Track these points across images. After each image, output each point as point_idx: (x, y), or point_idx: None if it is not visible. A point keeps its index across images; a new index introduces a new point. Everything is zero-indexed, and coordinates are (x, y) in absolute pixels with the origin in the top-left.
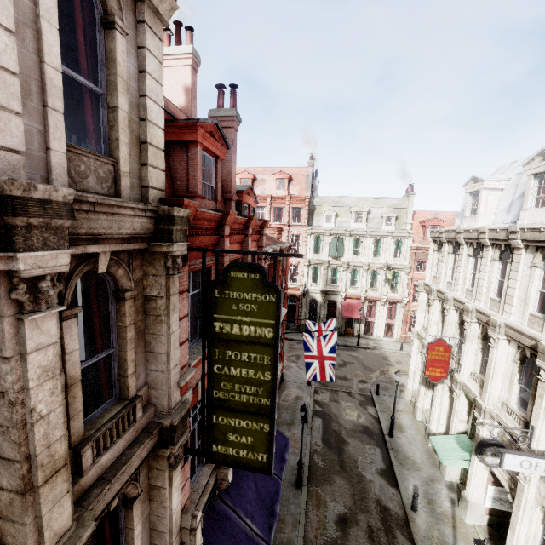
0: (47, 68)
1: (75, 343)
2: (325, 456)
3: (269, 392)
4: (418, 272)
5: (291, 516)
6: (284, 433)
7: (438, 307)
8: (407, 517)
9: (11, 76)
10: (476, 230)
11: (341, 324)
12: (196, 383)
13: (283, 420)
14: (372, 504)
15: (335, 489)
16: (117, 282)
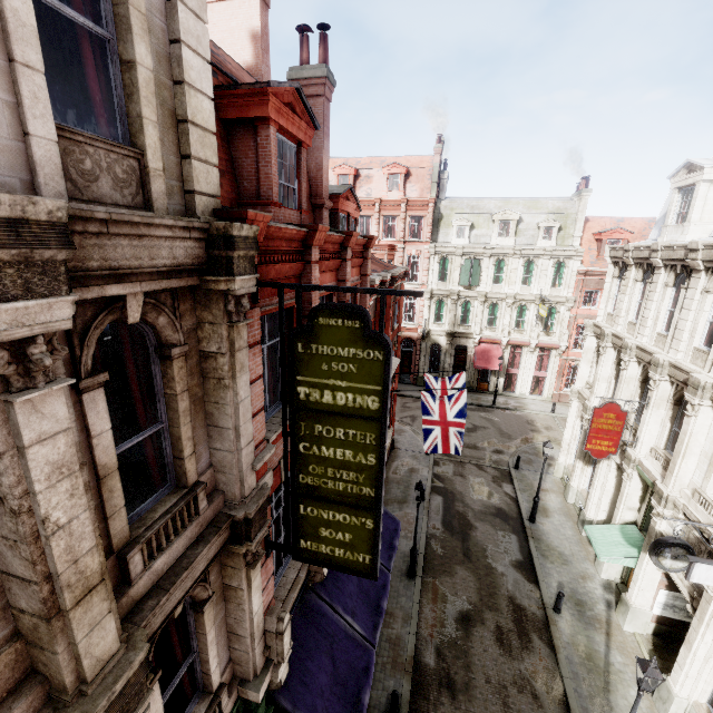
0: None
1: (104, 422)
2: (446, 542)
3: (373, 481)
4: (585, 307)
5: (401, 610)
6: (394, 512)
7: (611, 358)
8: (547, 619)
9: None
10: (683, 246)
11: (473, 376)
12: (278, 461)
13: (394, 497)
14: (503, 602)
15: (456, 581)
16: (160, 334)
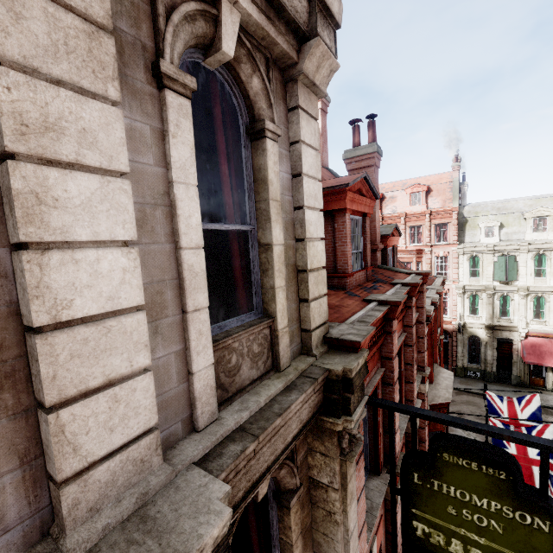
0: (184, 254)
1: None
2: None
3: None
4: None
5: None
6: None
7: None
8: None
9: (133, 315)
10: None
11: (522, 370)
12: (369, 549)
13: None
14: None
15: None
16: (279, 482)
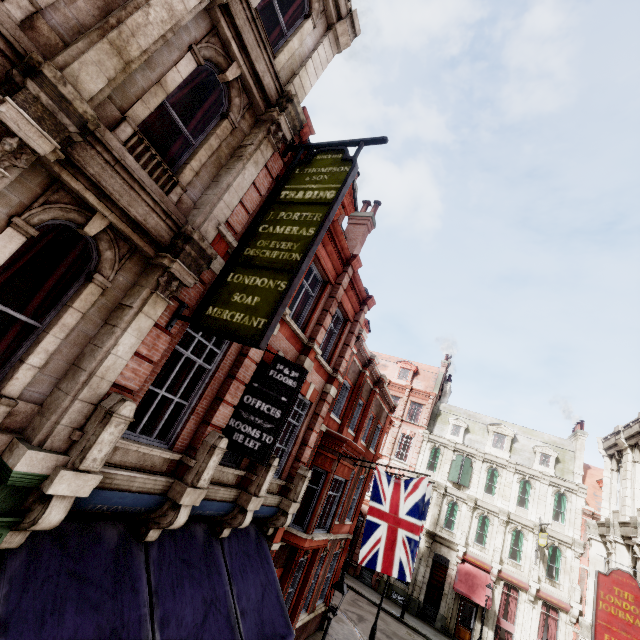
0: None
1: (184, 73)
2: None
3: (305, 247)
4: None
5: None
6: None
7: (625, 561)
8: None
9: None
10: None
11: (451, 609)
12: None
13: None
14: None
15: None
16: (230, 107)
